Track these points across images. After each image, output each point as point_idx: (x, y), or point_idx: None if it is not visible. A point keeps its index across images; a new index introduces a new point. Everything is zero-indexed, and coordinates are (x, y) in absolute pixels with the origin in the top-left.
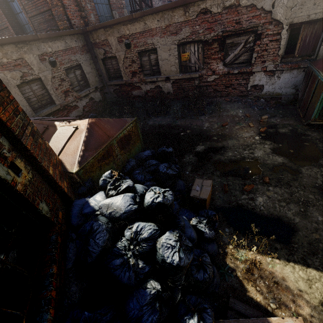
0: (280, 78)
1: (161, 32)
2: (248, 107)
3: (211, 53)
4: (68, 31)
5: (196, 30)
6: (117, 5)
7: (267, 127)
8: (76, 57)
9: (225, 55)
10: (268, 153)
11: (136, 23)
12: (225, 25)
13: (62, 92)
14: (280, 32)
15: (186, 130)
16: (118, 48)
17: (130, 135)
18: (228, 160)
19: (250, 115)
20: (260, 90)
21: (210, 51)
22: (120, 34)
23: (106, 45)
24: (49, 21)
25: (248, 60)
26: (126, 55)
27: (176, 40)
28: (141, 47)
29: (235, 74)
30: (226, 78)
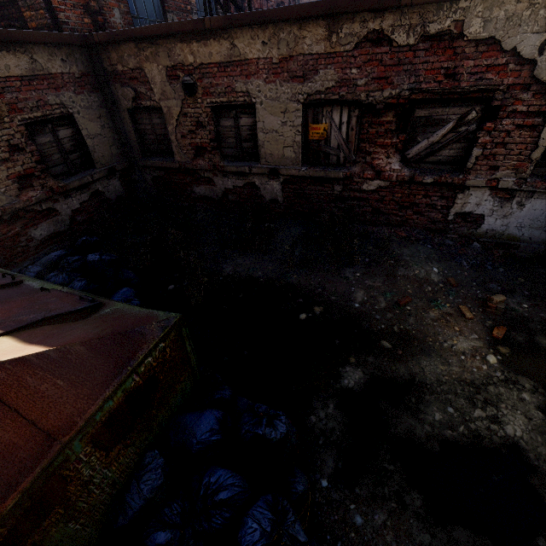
0: (523, 208)
1: (268, 70)
2: (449, 259)
3: (376, 133)
4: (42, 33)
5: (350, 76)
6: (178, 4)
7: (506, 326)
8: (61, 98)
9: (408, 141)
10: (541, 426)
11: (211, 42)
12: (421, 76)
13: (11, 177)
14: (545, 111)
15: (314, 305)
16: (166, 91)
17: (156, 376)
18: (437, 440)
19: (458, 283)
20: (475, 223)
21: (376, 127)
22: (173, 60)
23: (140, 80)
24: (4, 6)
25: (458, 159)
26: (185, 110)
27: (301, 93)
28: (220, 96)
29: (426, 184)
30: (405, 189)
